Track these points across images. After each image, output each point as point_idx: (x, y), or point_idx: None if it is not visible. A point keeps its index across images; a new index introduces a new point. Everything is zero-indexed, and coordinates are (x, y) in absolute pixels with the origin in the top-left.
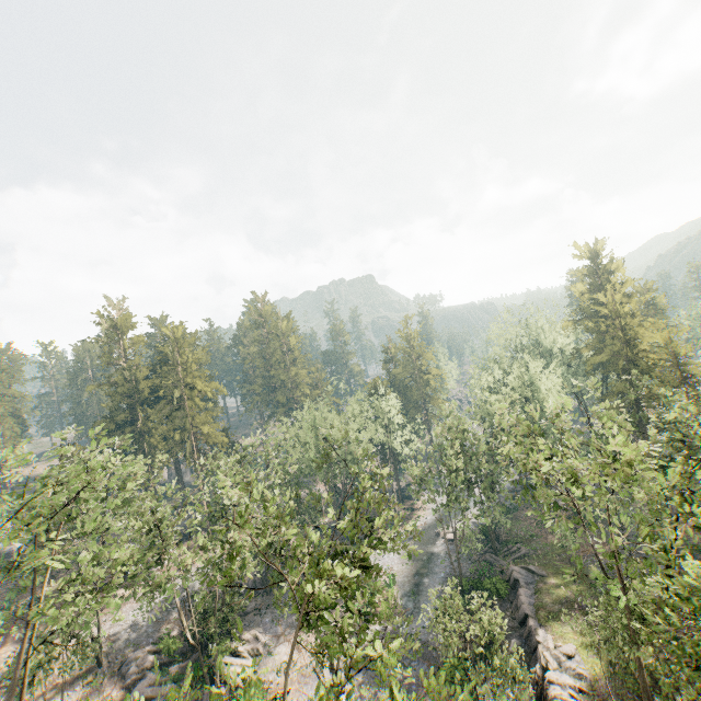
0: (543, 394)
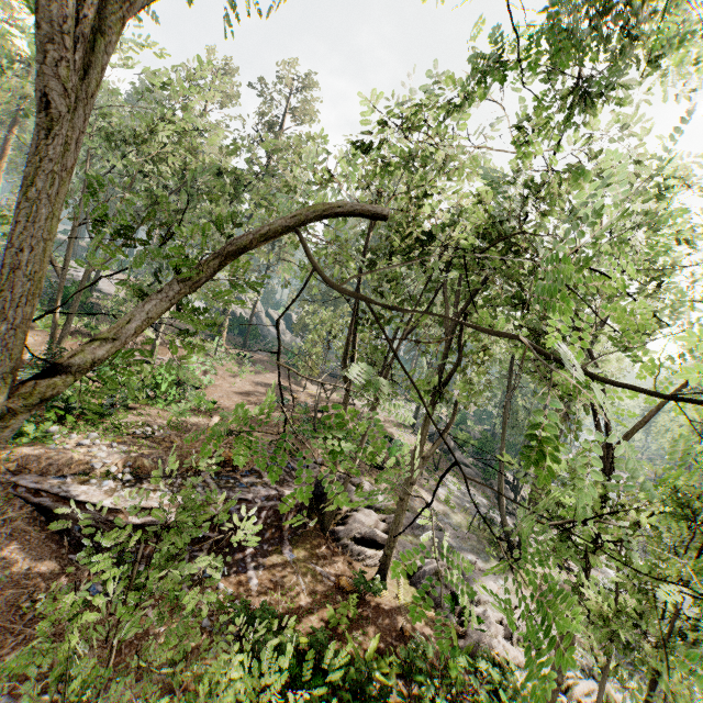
0: None
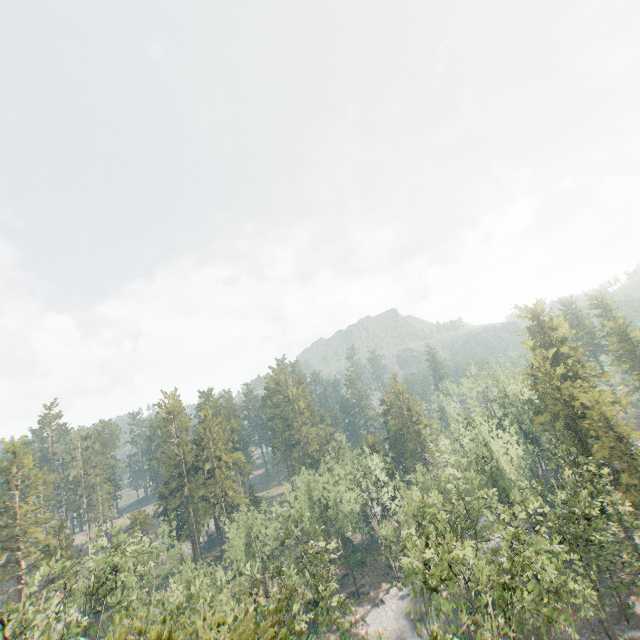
0: (496, 455)
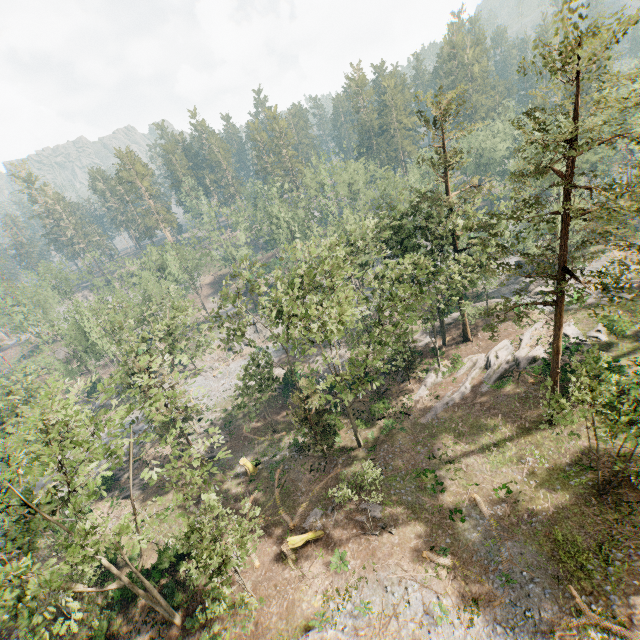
0: None
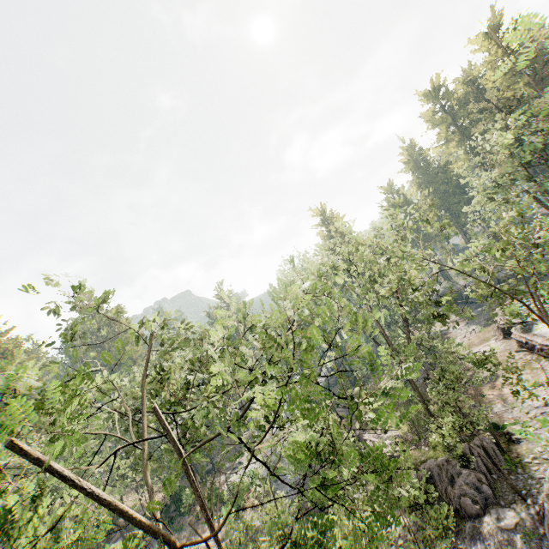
0: None
